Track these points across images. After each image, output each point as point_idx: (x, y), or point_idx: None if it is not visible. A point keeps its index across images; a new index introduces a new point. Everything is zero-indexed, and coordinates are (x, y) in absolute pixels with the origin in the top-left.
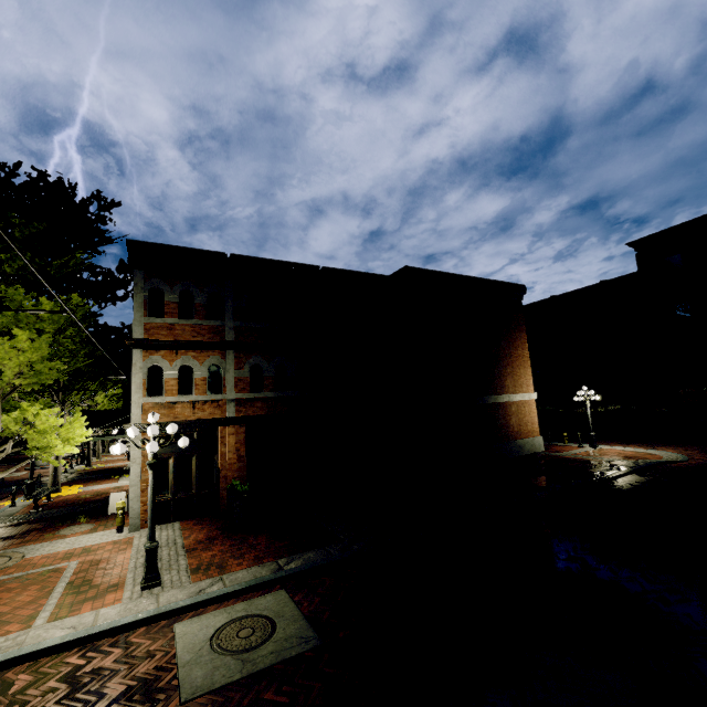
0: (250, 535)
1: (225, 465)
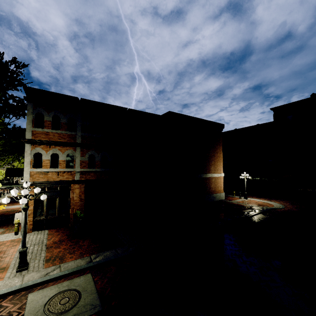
0: (81, 239)
1: (73, 203)
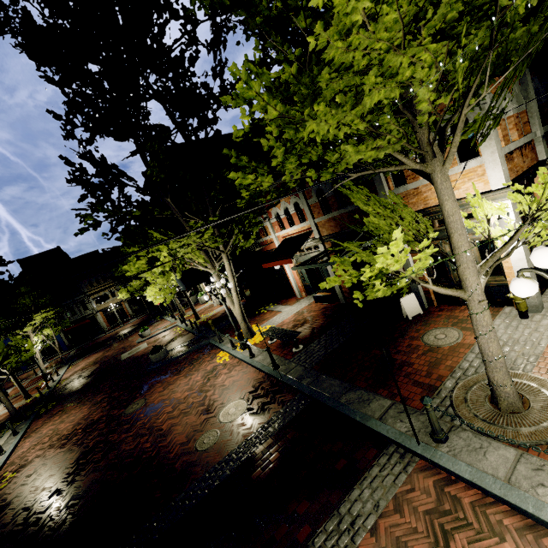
0: None
1: None
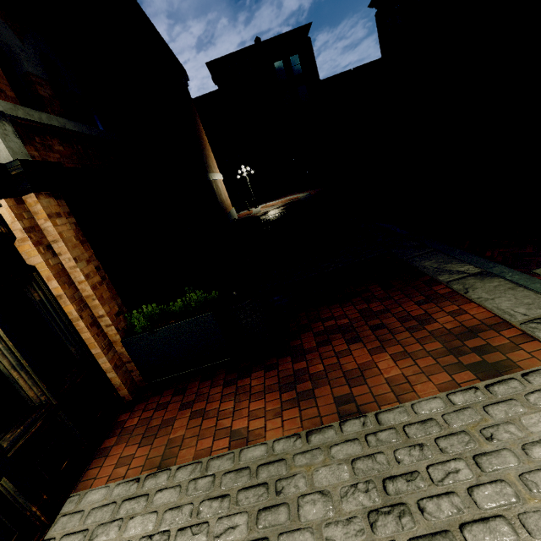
0: (307, 330)
1: (80, 298)
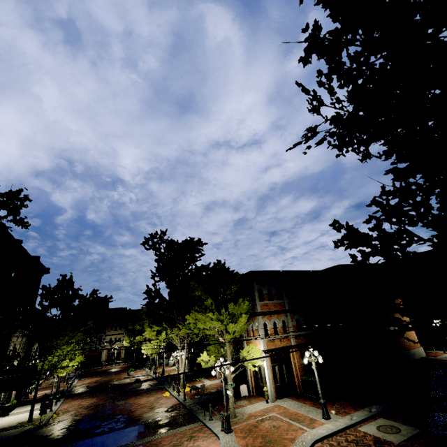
0: (332, 401)
1: (296, 369)
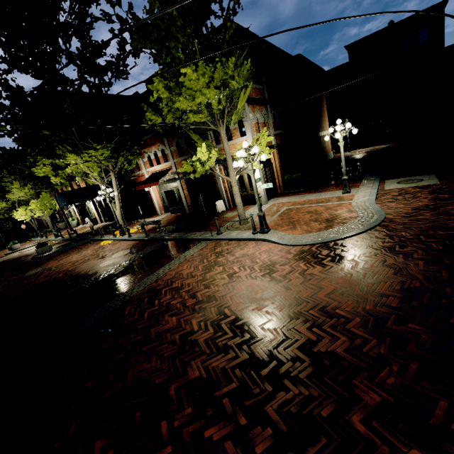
0: (323, 187)
1: (277, 170)
